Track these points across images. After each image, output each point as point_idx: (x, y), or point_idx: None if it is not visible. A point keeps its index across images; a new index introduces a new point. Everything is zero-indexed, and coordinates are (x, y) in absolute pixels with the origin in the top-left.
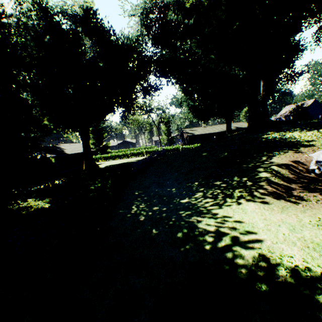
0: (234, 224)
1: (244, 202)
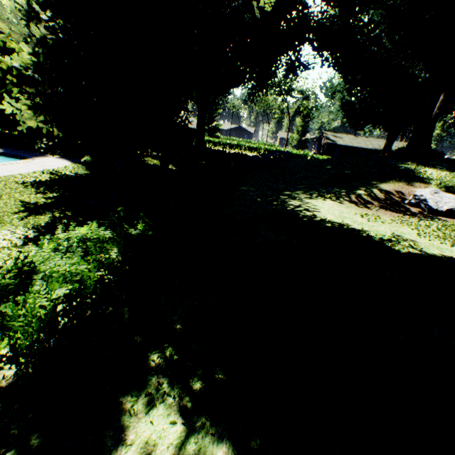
0: (311, 205)
1: (327, 200)
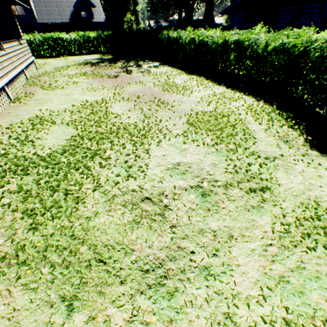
0: None
1: None
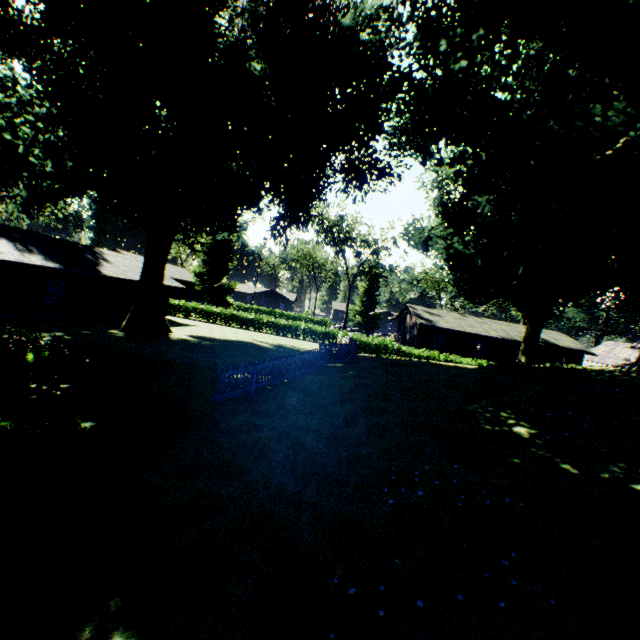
0: None
1: None
